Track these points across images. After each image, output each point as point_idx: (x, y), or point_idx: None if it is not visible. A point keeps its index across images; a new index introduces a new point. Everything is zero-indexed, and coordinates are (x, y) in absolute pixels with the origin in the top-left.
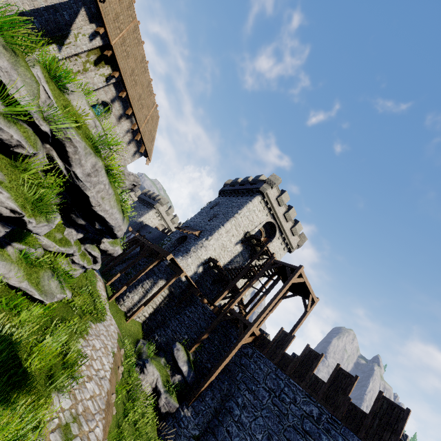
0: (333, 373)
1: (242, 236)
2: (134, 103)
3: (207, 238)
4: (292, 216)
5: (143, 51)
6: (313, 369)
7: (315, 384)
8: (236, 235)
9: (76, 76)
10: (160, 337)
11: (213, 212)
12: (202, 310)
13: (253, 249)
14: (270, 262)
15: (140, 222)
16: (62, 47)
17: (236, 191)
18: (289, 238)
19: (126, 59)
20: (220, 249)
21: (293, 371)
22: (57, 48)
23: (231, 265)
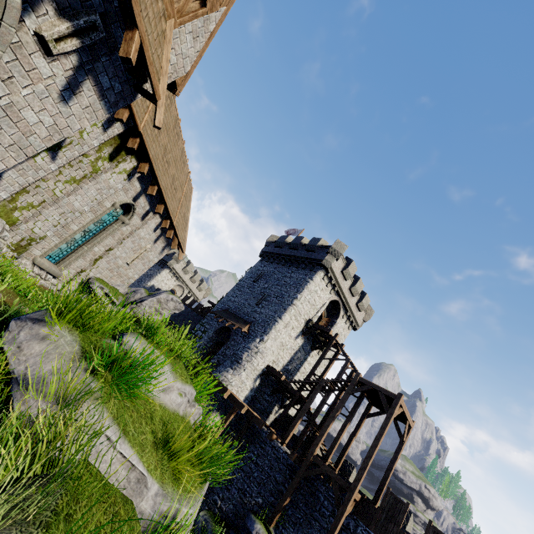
0: None
1: (303, 325)
2: (167, 193)
3: (261, 339)
4: (359, 289)
5: (176, 109)
6: None
7: None
8: (296, 326)
9: (81, 183)
10: (224, 502)
11: (259, 289)
12: (273, 453)
13: (316, 338)
14: (355, 382)
15: (150, 287)
16: (57, 151)
17: (287, 257)
18: (355, 314)
19: (157, 138)
20: (279, 349)
21: None
22: (49, 156)
23: (291, 365)
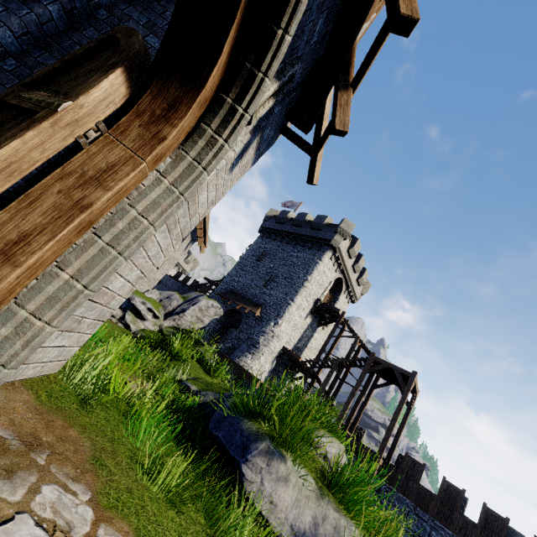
0: (482, 514)
1: (311, 305)
2: None
3: (276, 323)
4: (361, 266)
5: None
6: (459, 510)
7: (466, 528)
8: (306, 307)
9: None
10: None
11: (265, 269)
12: None
13: (322, 316)
14: (371, 361)
15: None
16: None
17: (291, 235)
18: (355, 289)
19: None
20: (291, 331)
21: (435, 510)
22: None
23: (300, 342)
